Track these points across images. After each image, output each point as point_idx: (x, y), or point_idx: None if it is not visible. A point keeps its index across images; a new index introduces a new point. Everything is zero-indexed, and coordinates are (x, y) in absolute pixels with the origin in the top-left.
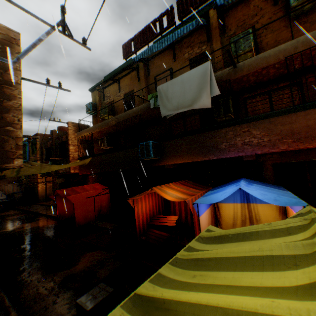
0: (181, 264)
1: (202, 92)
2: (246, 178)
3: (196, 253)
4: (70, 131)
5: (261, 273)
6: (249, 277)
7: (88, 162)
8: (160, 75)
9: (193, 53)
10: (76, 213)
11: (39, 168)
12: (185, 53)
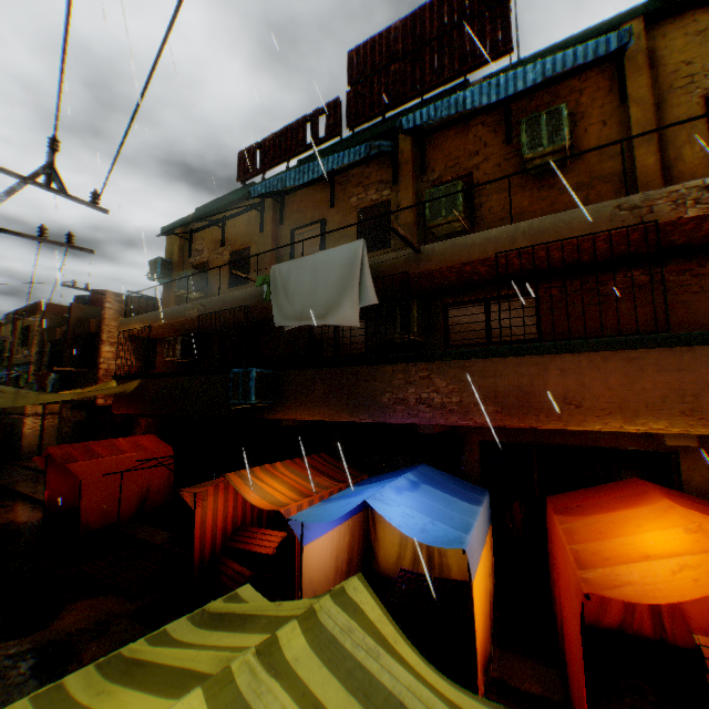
0: (113, 666)
1: (345, 296)
2: (427, 467)
3: (145, 647)
4: (109, 312)
5: (154, 698)
6: (138, 703)
7: (135, 389)
8: (302, 228)
9: (366, 198)
10: (86, 501)
11: (12, 397)
12: (353, 194)
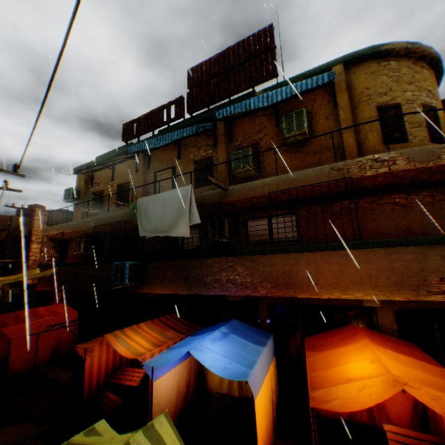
0: None
1: (180, 219)
2: (236, 321)
3: None
4: (37, 222)
5: None
6: None
7: (52, 273)
8: (161, 171)
9: (199, 154)
10: (14, 353)
11: None
12: (191, 152)
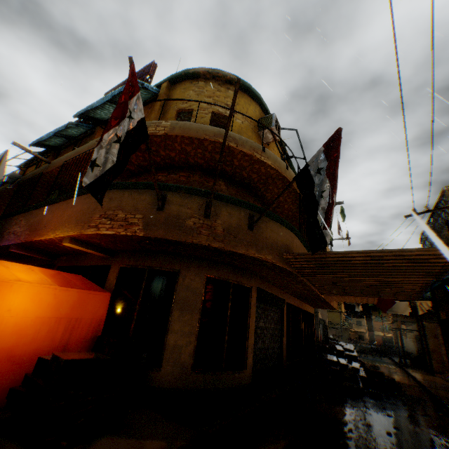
0: None
1: None
2: None
3: None
4: None
5: None
6: None
7: None
8: None
9: None
10: None
11: None
12: None
